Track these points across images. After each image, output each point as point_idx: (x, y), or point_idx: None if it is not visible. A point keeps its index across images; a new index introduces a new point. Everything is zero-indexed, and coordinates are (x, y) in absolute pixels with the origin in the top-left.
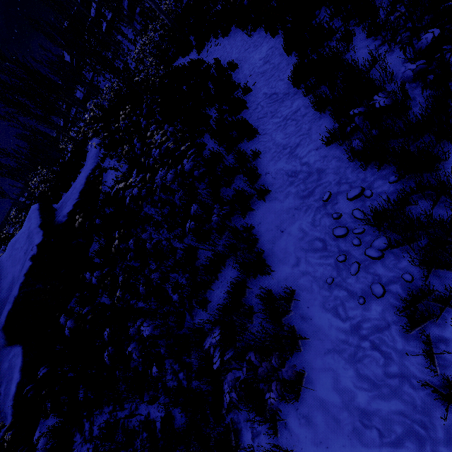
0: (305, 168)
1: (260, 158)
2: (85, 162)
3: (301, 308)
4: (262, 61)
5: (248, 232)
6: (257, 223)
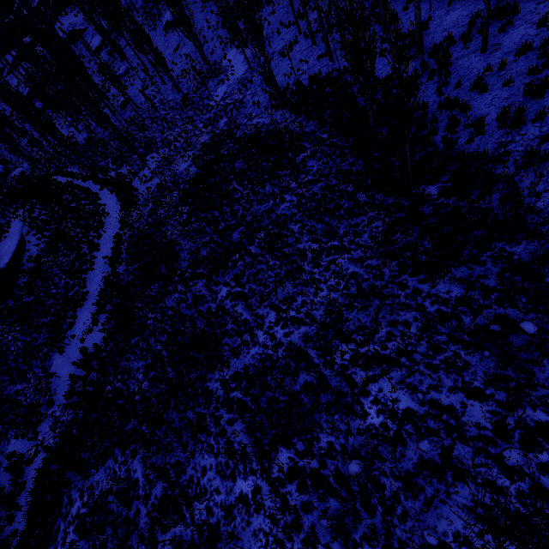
0: (104, 264)
1: (97, 258)
2: (10, 230)
3: (89, 295)
4: (115, 220)
5: (84, 278)
6: (89, 277)
